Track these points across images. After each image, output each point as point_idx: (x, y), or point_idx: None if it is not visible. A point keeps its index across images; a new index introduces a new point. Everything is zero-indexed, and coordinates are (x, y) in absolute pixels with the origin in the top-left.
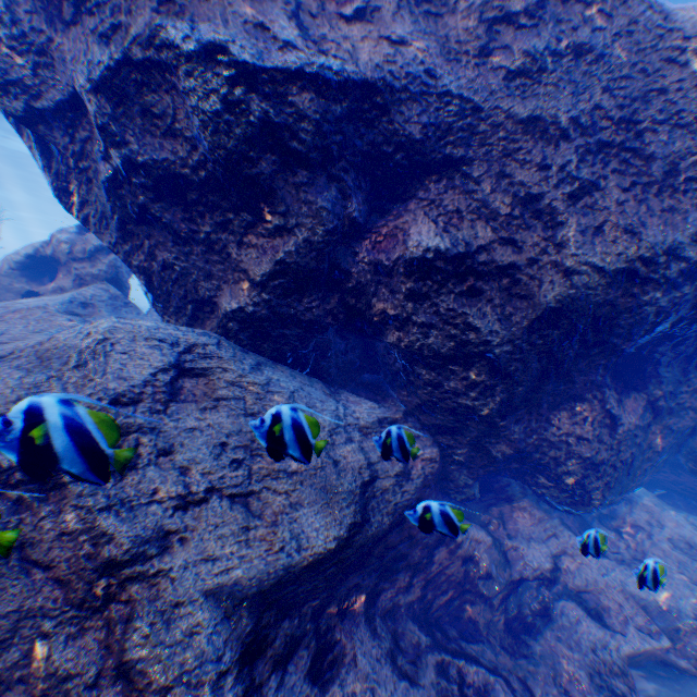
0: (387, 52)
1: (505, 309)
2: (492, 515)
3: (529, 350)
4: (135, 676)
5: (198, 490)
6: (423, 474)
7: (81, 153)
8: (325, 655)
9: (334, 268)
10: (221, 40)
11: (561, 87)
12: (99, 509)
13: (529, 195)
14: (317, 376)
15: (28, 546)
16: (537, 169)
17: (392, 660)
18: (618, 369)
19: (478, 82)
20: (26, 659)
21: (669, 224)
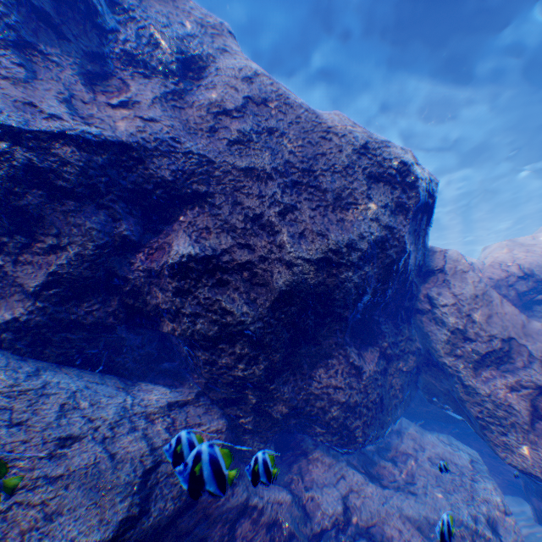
0: (140, 126)
1: (250, 294)
2: (294, 473)
3: (277, 323)
4: None
5: None
6: None
7: None
8: None
9: (112, 275)
10: None
11: (264, 150)
12: None
13: (256, 214)
14: (113, 372)
15: None
16: (258, 198)
17: None
18: (354, 330)
19: (211, 146)
20: None
21: (344, 229)
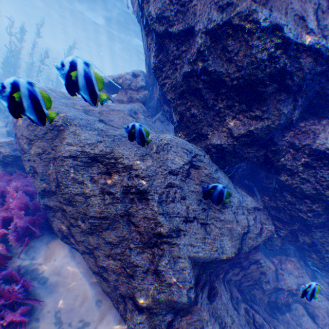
0: None
1: None
2: (275, 257)
3: None
4: (160, 275)
5: (191, 217)
6: (265, 236)
7: (177, 55)
8: (211, 290)
9: (270, 139)
10: (281, 23)
11: None
12: (159, 212)
13: None
14: (230, 178)
15: (132, 216)
16: None
17: (231, 300)
18: None
19: None
20: (122, 253)
21: None
